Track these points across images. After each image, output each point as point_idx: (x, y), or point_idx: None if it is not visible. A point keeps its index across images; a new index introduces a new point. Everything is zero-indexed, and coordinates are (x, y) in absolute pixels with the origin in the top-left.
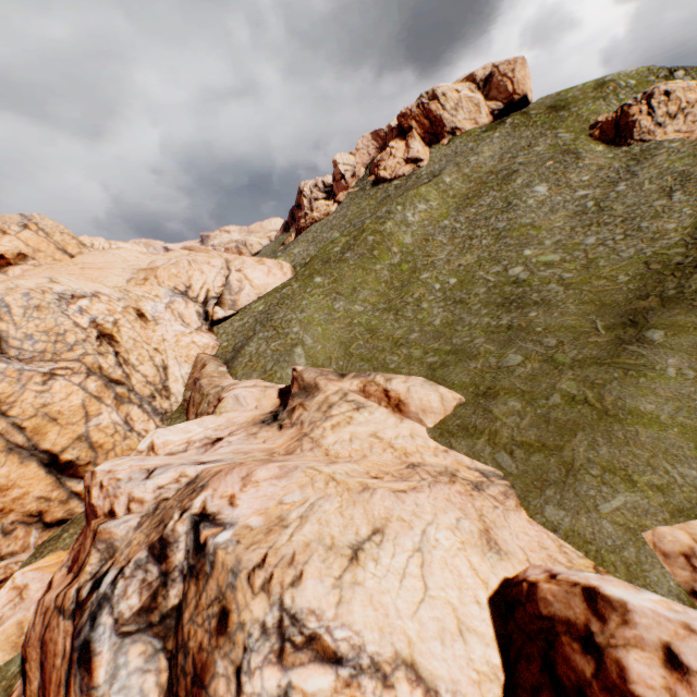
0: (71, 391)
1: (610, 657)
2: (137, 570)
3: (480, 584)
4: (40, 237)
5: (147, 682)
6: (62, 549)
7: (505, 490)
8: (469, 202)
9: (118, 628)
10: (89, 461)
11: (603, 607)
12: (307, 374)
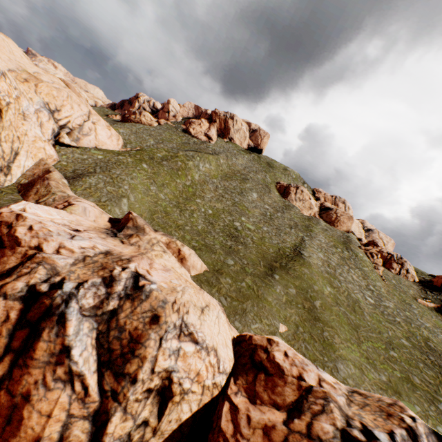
0: None
1: (271, 353)
2: (93, 287)
3: (230, 334)
4: None
5: (88, 341)
6: None
7: (223, 311)
8: (227, 179)
9: (81, 311)
10: None
11: (272, 342)
12: (140, 220)
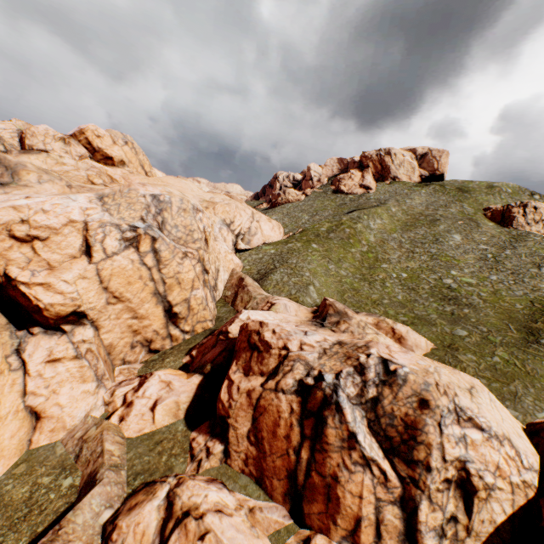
0: (190, 268)
1: None
2: (348, 376)
3: (516, 422)
4: (133, 153)
5: (363, 428)
6: (171, 368)
7: None
8: (409, 228)
9: (349, 400)
10: (184, 316)
11: None
12: (337, 304)
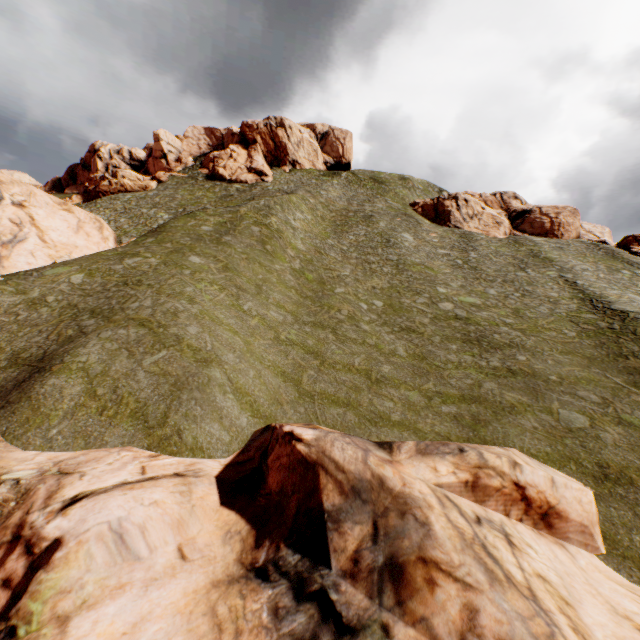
0: None
1: None
2: None
3: None
4: None
5: None
6: None
7: None
8: (343, 227)
9: None
10: None
11: None
12: (338, 449)
